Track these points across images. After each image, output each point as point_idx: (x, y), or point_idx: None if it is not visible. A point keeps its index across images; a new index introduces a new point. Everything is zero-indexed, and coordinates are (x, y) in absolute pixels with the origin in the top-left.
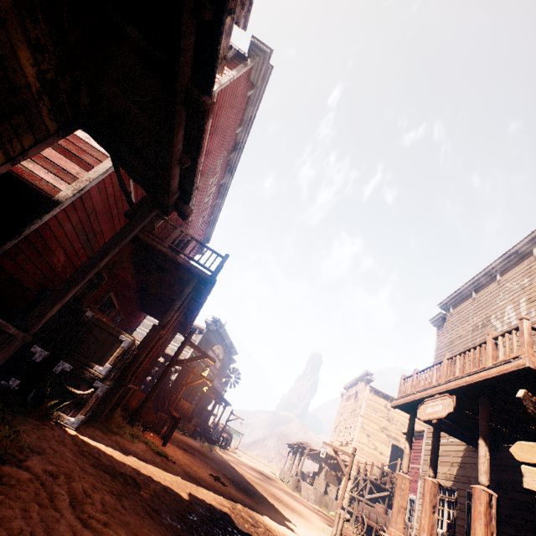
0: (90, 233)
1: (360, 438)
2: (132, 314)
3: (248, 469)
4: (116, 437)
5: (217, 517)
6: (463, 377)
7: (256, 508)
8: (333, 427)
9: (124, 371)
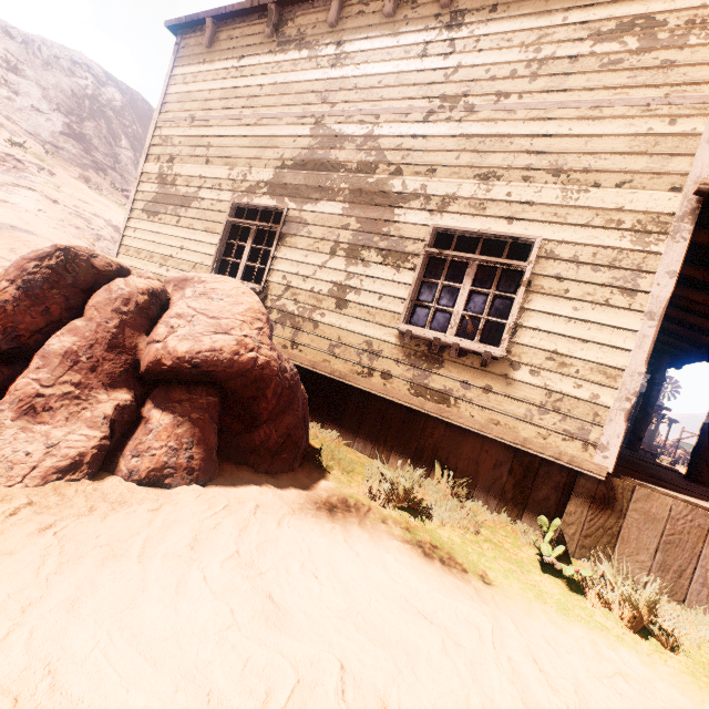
0: None
1: None
2: None
3: None
4: None
5: None
6: None
7: None
8: None
9: None
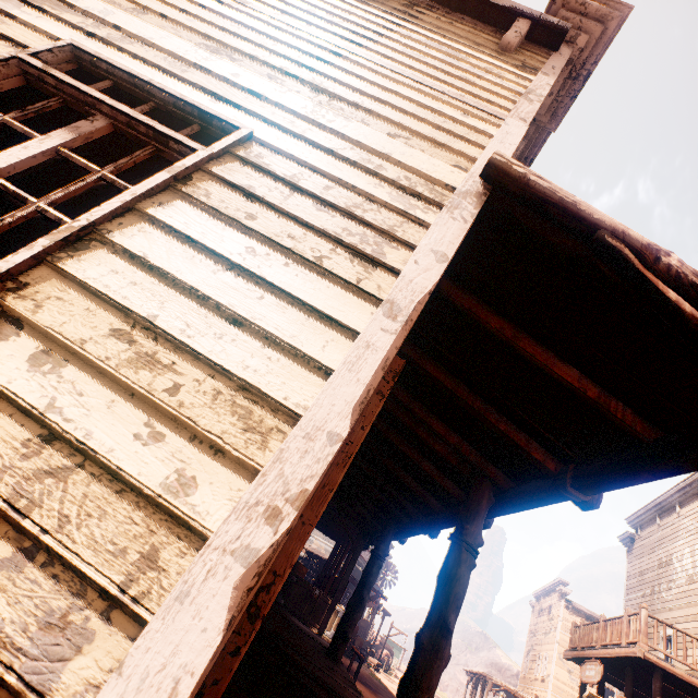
0: None
1: (558, 674)
2: None
3: None
4: None
5: None
6: (607, 648)
7: None
8: (524, 651)
9: None
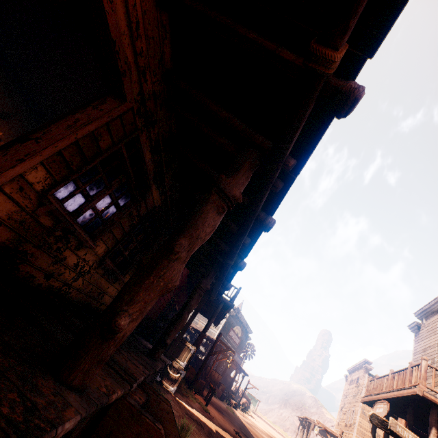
0: None
1: (361, 423)
2: None
3: (261, 432)
4: (186, 398)
5: None
6: (393, 391)
7: None
8: (339, 408)
9: None
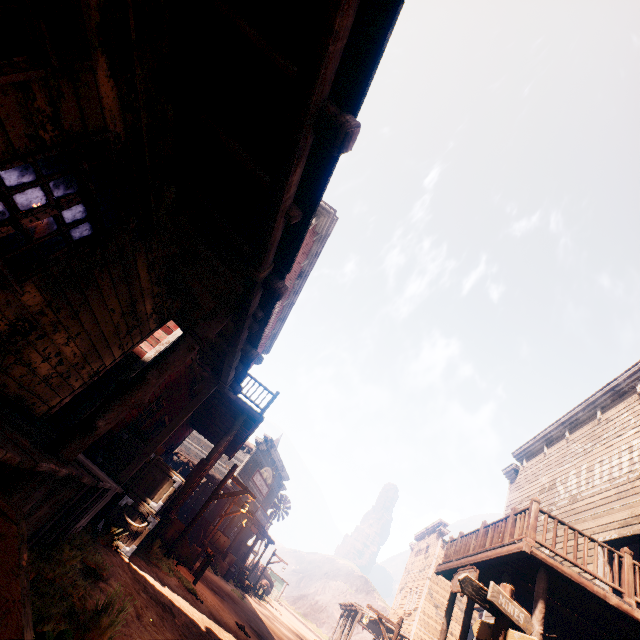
0: None
1: (426, 608)
2: (180, 430)
3: (283, 628)
4: (156, 568)
5: None
6: (486, 550)
7: None
8: (398, 589)
9: (169, 503)
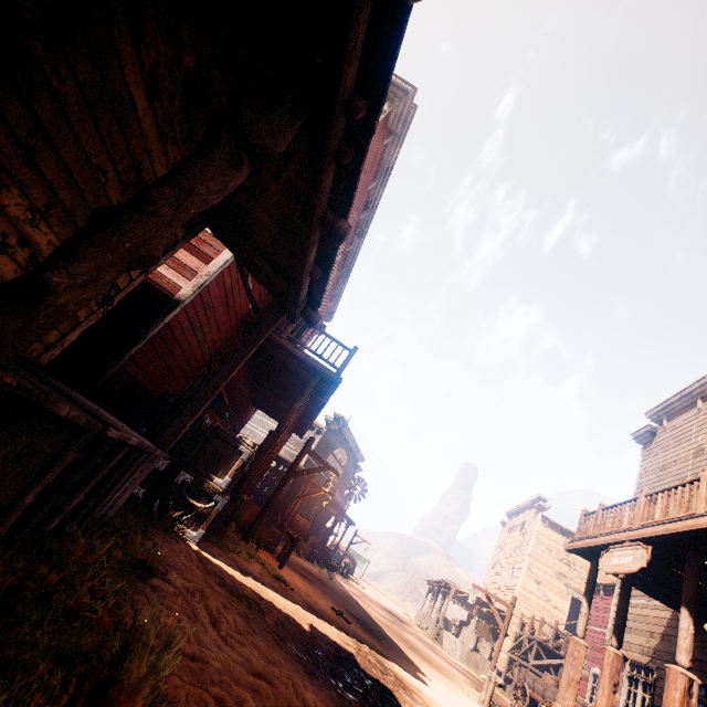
0: (205, 327)
1: (526, 584)
2: (242, 409)
3: (375, 606)
4: (233, 555)
5: (342, 655)
6: (663, 523)
7: (385, 654)
8: (489, 565)
9: (239, 481)
